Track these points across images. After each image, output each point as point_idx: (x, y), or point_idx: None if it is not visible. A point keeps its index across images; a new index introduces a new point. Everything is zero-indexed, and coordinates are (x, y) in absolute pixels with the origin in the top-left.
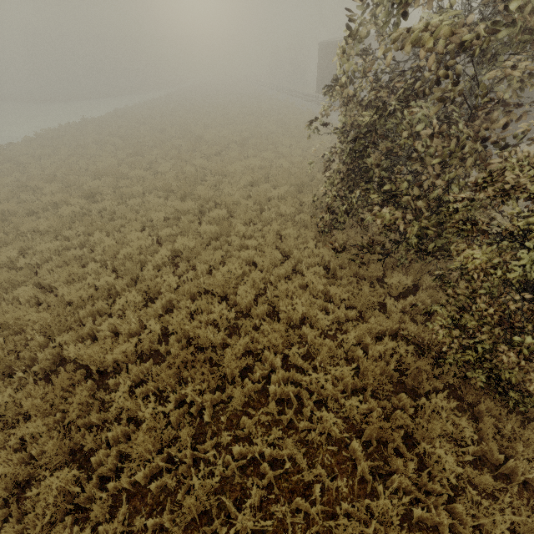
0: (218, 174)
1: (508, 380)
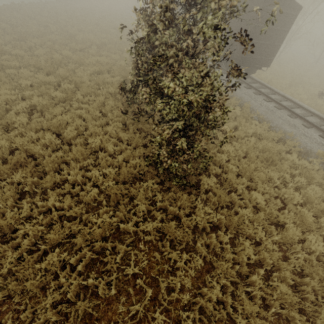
0: (77, 63)
1: (171, 171)
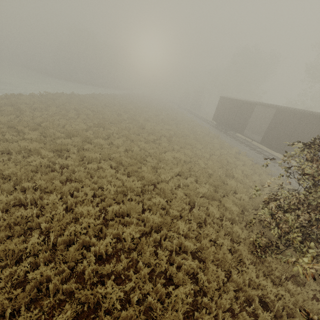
0: (155, 158)
1: None
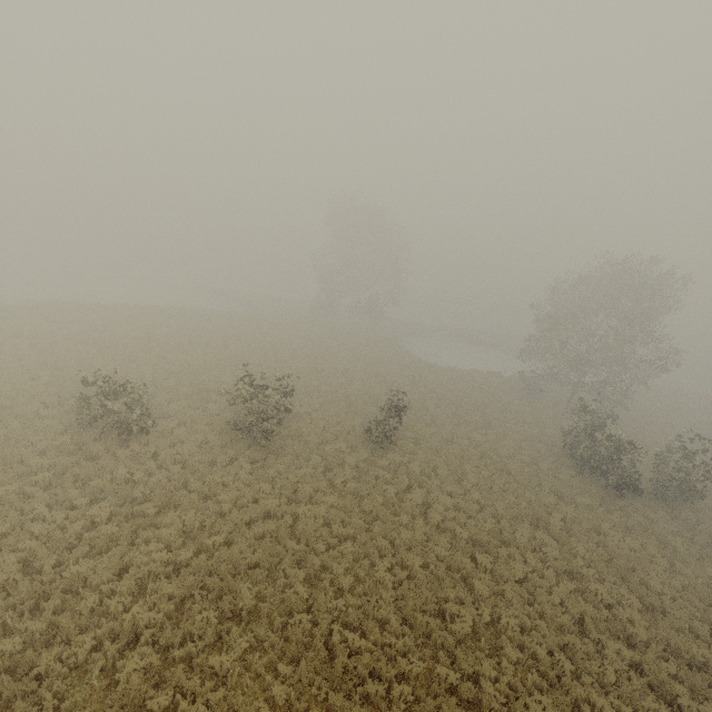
0: None
1: None
